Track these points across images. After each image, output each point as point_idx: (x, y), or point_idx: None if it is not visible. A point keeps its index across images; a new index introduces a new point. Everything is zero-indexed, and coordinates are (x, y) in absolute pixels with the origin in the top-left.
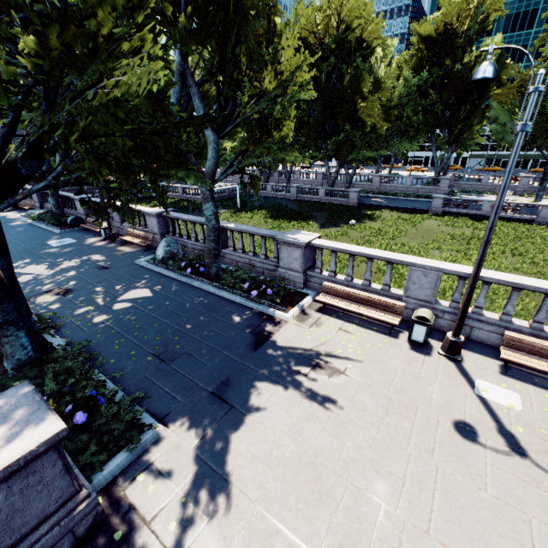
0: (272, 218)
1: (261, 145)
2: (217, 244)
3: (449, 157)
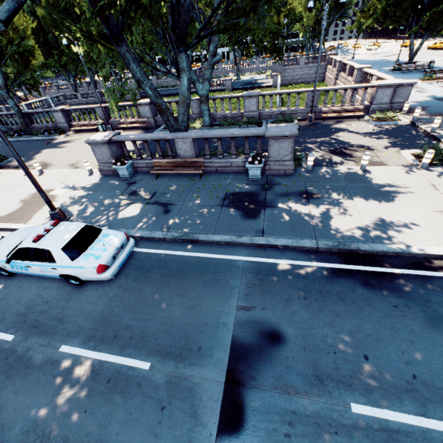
0: (80, 115)
1: (28, 68)
2: (24, 119)
3: (191, 55)
